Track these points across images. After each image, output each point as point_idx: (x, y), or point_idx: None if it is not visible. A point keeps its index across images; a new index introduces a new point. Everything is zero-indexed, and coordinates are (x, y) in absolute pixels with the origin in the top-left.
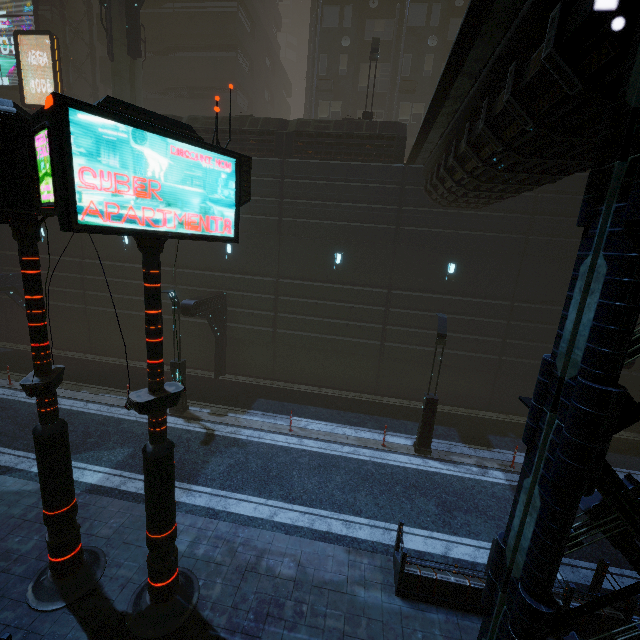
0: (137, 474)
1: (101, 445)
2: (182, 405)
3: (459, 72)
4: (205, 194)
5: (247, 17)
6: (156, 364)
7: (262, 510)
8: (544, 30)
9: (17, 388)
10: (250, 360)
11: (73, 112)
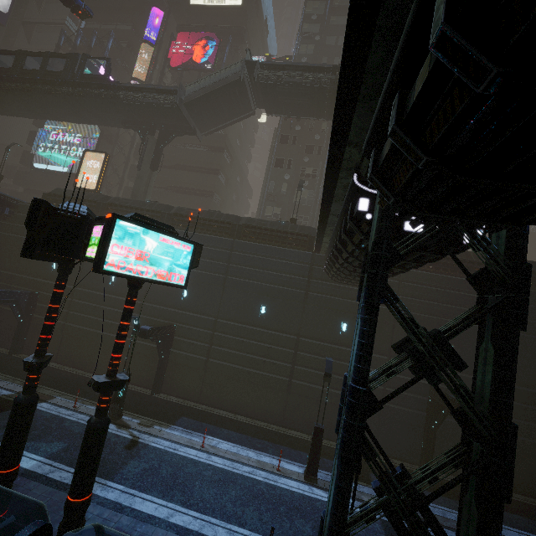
0: (65, 465)
1: (42, 437)
2: (118, 412)
3: (329, 213)
4: (173, 261)
5: (229, 155)
6: (116, 357)
7: (162, 510)
8: None
9: None
10: (183, 383)
11: (118, 220)
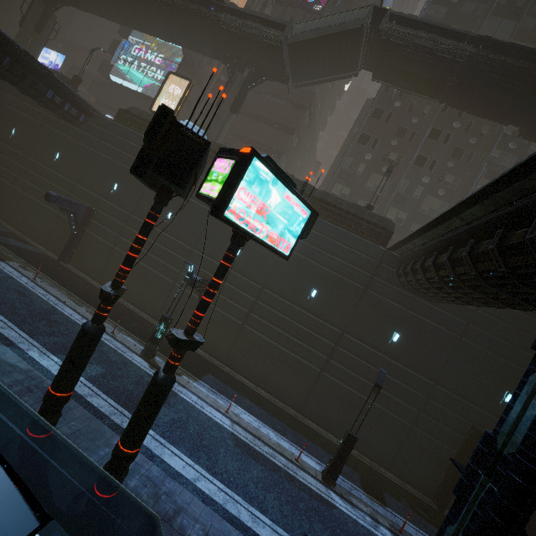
0: (102, 392)
1: None
2: (153, 352)
3: (457, 215)
4: (287, 225)
5: (309, 117)
6: (200, 316)
7: (189, 471)
8: (528, 221)
9: (38, 283)
10: (213, 339)
11: (255, 159)
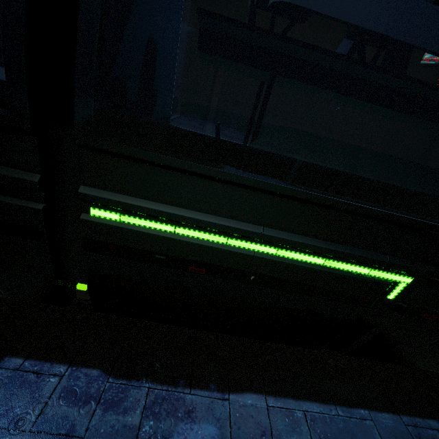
0: None
1: None
2: None
3: None
4: None
5: None
6: None
7: None
8: None
9: None
10: None
11: None
